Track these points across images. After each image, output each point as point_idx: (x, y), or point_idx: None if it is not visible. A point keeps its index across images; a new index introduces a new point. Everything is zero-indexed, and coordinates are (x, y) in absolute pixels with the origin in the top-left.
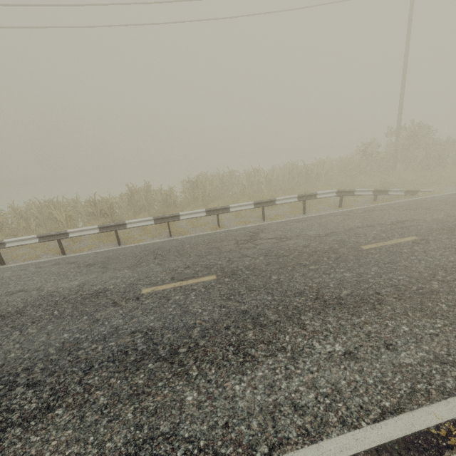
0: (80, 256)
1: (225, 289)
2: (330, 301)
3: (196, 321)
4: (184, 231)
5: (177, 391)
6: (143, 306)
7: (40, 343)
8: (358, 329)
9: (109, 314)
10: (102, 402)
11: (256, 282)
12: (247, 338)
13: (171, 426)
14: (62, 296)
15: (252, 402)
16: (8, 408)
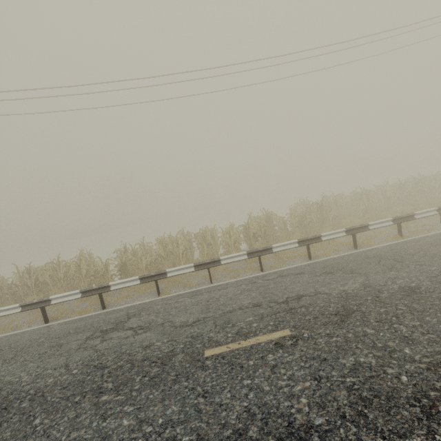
0: (293, 269)
1: None
2: None
3: None
4: (366, 242)
5: None
6: None
7: None
8: None
9: None
10: None
11: None
12: None
13: None
14: (369, 296)
15: None
16: None
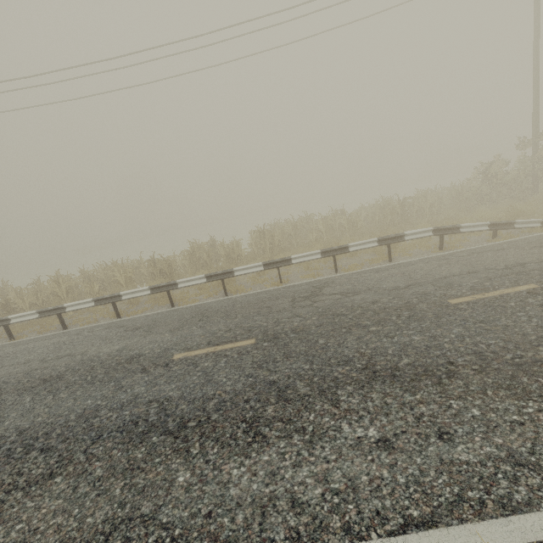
0: (131, 320)
1: (260, 355)
2: (382, 372)
3: (216, 392)
4: (241, 288)
5: (171, 469)
6: (169, 373)
7: (66, 408)
8: (406, 410)
9: (134, 381)
10: (98, 474)
11: (298, 347)
12: (265, 414)
13: (153, 508)
14: (100, 361)
15: (245, 491)
16: (19, 471)
